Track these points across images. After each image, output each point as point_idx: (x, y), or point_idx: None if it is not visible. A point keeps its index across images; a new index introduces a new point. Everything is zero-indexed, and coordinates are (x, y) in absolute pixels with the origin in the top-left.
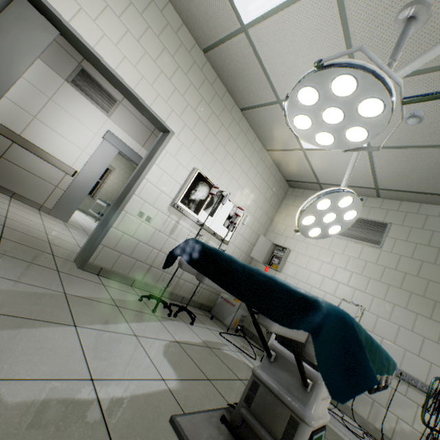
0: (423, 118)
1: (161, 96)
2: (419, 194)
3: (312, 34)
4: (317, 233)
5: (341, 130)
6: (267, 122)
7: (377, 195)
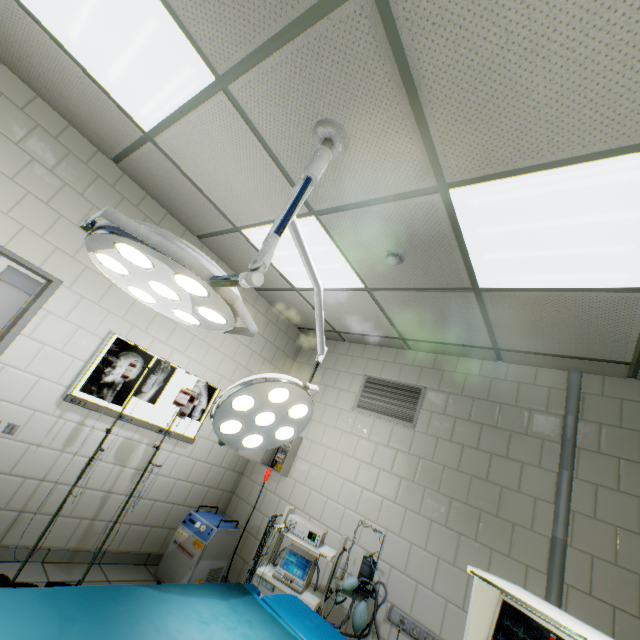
0: (403, 257)
1: (31, 229)
2: (450, 345)
3: (231, 149)
4: (259, 441)
5: (192, 308)
6: (237, 254)
7: (409, 346)
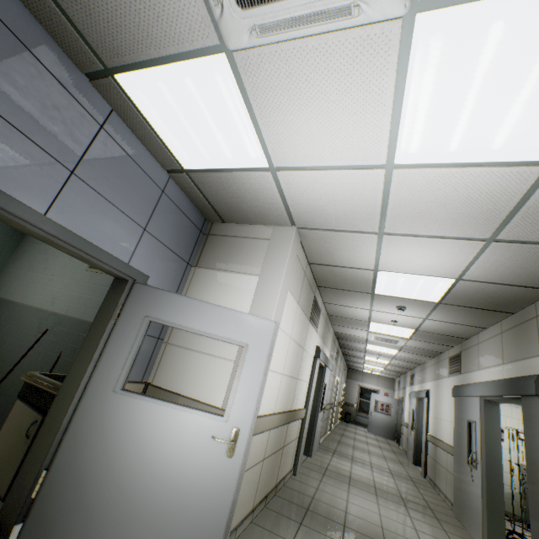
0: None
1: None
2: None
3: None
4: None
5: None
6: None
7: None
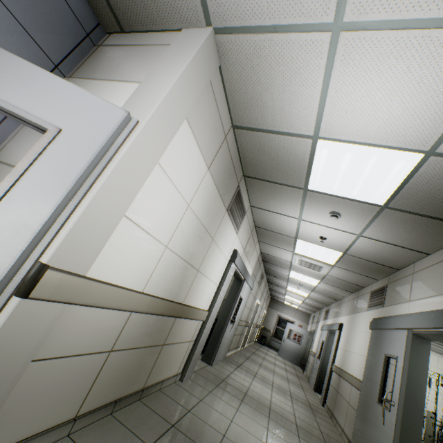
0: None
1: None
2: None
3: None
4: None
5: None
6: None
7: None
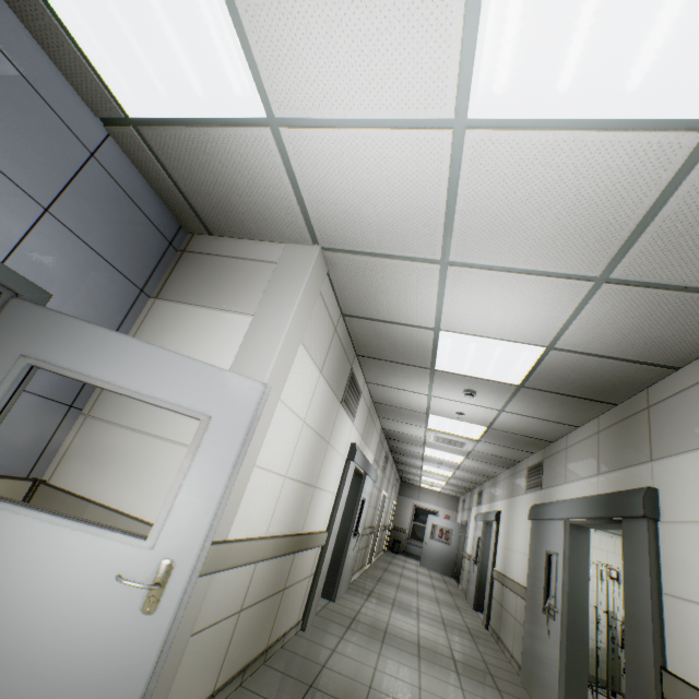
0: None
1: None
2: None
3: None
4: None
5: None
6: None
7: None
